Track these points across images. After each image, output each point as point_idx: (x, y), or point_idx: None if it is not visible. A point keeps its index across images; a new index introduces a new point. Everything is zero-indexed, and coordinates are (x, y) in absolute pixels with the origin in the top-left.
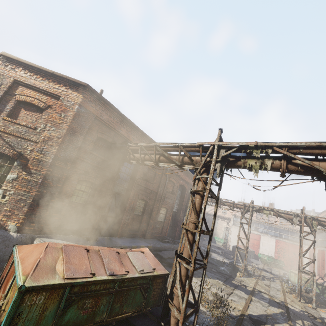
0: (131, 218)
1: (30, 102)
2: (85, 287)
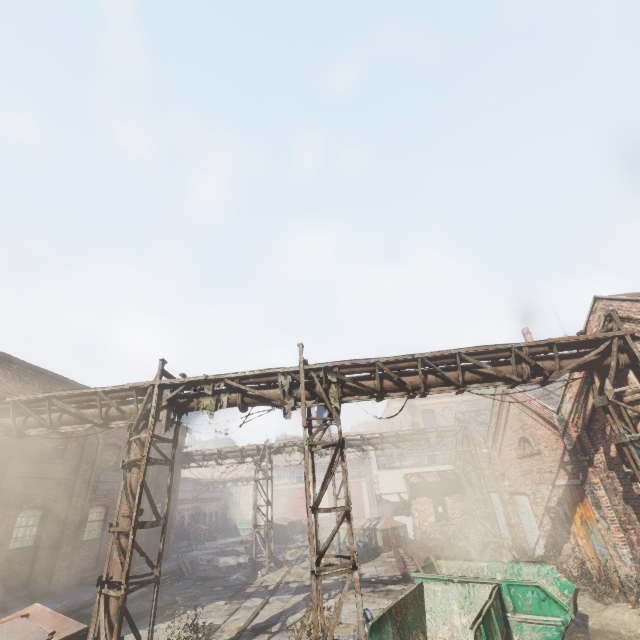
0: (2, 562)
1: None
2: None
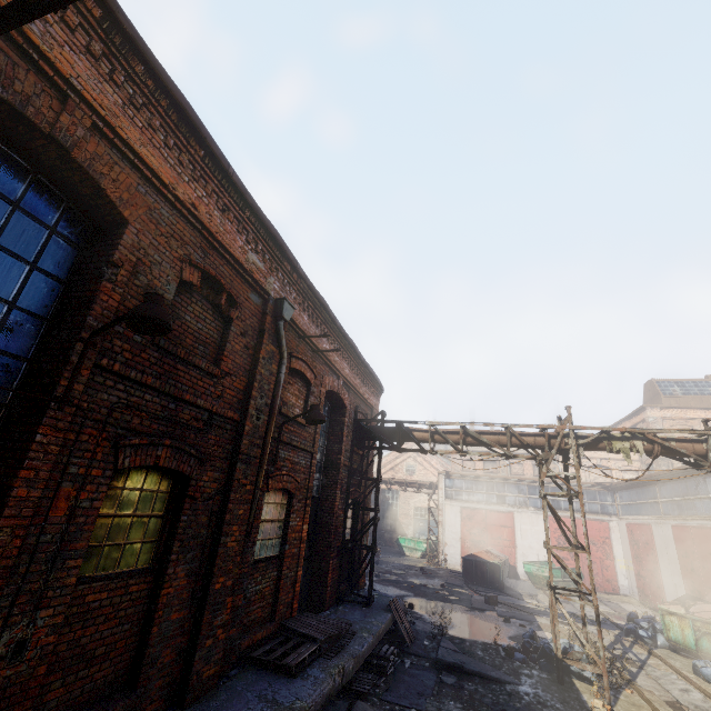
0: (56, 623)
1: None
2: None
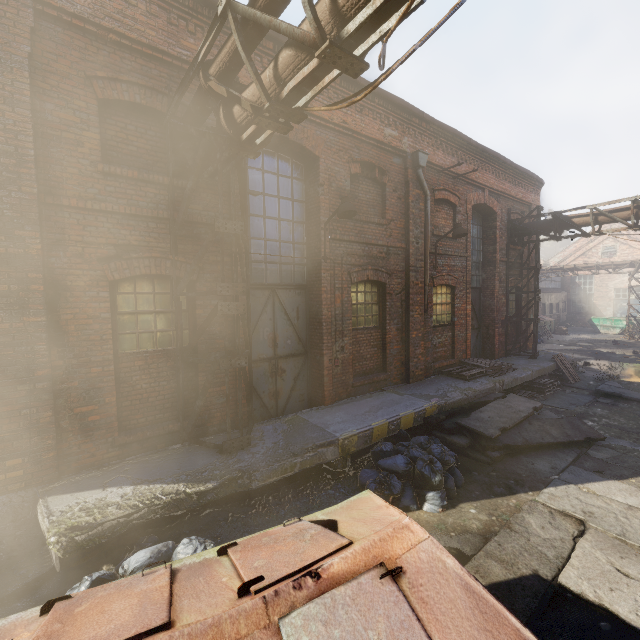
0: (350, 343)
1: None
2: None
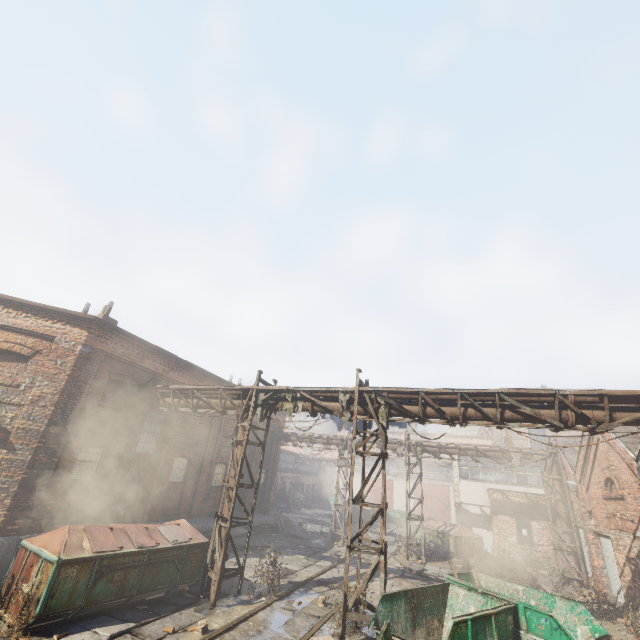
0: (166, 489)
1: (9, 349)
2: (114, 559)
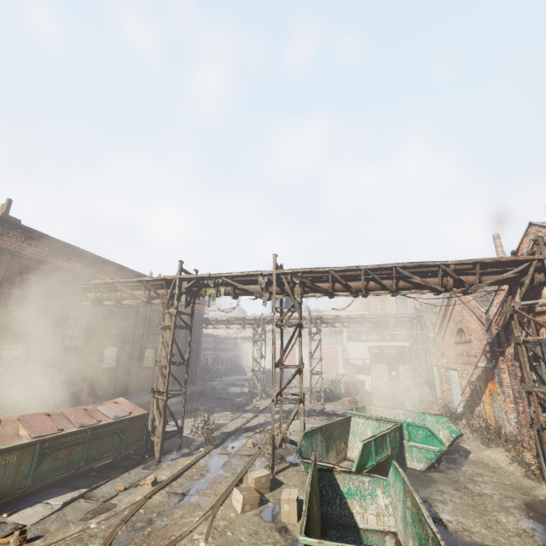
0: (100, 374)
1: None
2: (55, 441)
